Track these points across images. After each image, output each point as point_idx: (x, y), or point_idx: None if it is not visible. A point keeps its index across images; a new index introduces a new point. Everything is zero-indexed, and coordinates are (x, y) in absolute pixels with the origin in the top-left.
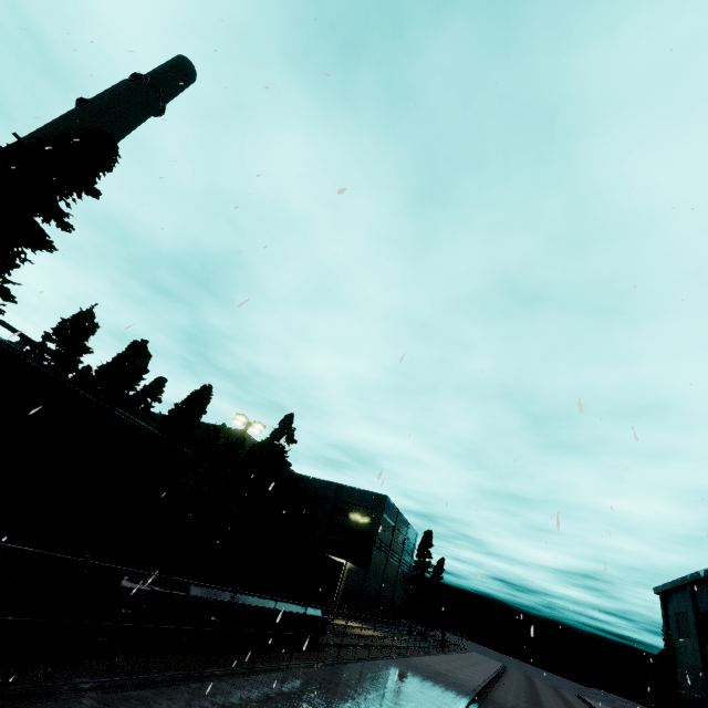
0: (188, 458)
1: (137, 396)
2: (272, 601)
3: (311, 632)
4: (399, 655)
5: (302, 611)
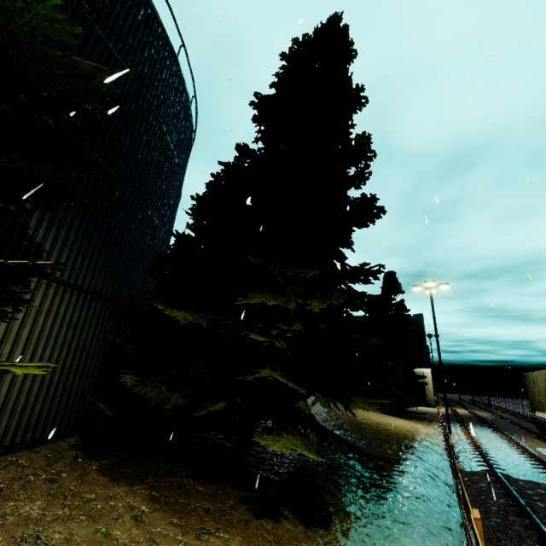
0: None
1: None
2: None
3: None
4: None
5: None
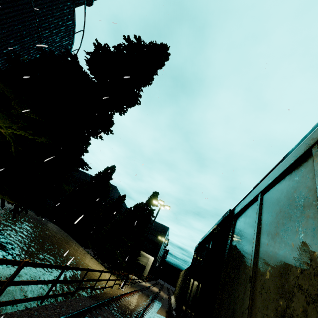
0: None
1: None
2: None
3: None
4: None
5: None
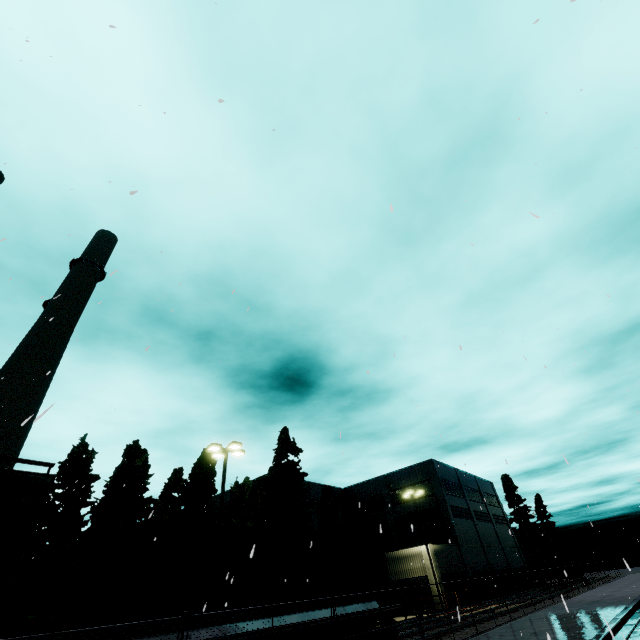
0: (45, 480)
1: (163, 497)
2: (289, 615)
3: (376, 633)
4: (526, 614)
5: (345, 611)
